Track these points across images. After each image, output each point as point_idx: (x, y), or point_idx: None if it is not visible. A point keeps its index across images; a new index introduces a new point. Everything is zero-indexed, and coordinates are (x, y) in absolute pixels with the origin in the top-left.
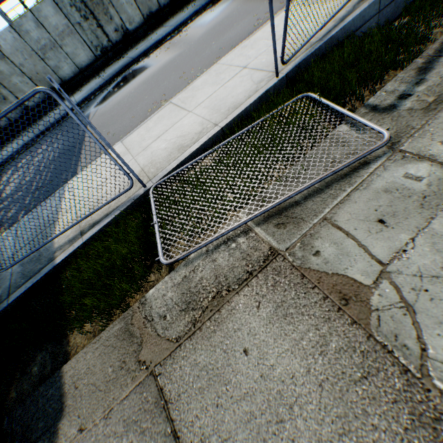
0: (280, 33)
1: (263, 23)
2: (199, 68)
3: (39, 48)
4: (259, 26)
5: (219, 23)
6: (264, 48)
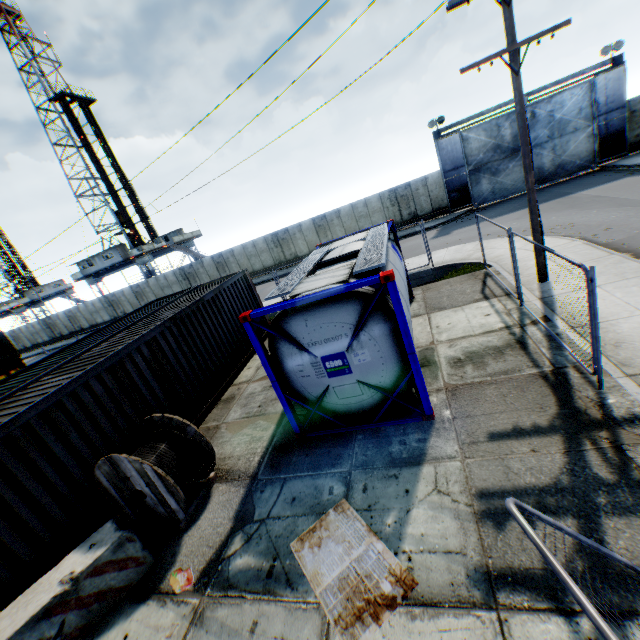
0: None
1: None
2: None
3: (92, 311)
4: None
5: None
6: None
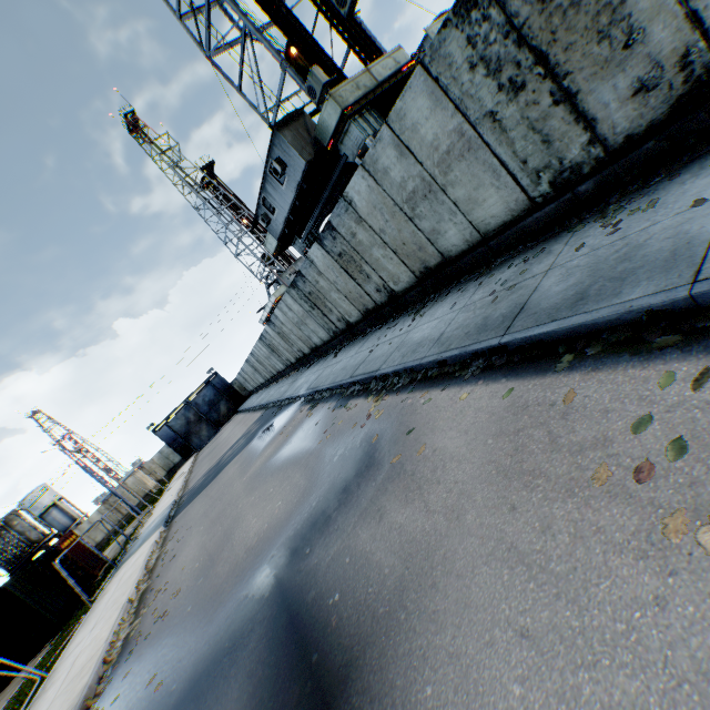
0: (84, 651)
1: (149, 600)
2: (174, 548)
3: (295, 322)
4: (150, 597)
5: (244, 492)
6: (90, 638)
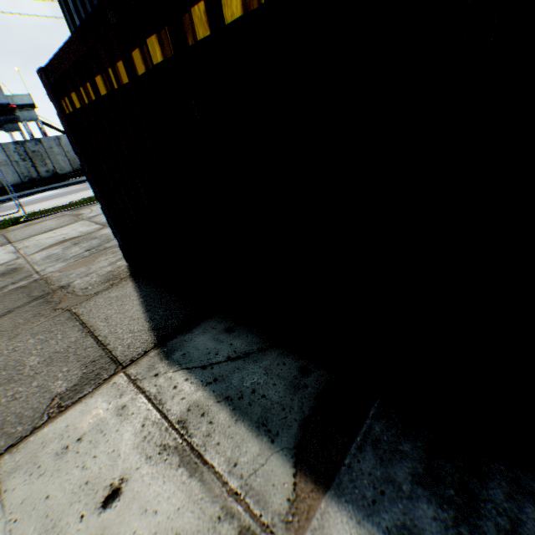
0: None
1: None
2: None
3: None
4: None
5: None
6: None
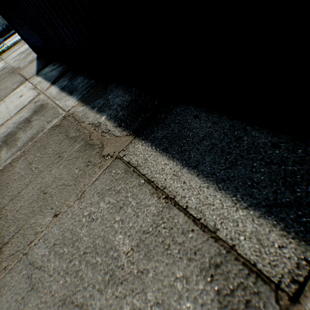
0: None
1: None
2: None
3: None
4: None
5: None
6: None
